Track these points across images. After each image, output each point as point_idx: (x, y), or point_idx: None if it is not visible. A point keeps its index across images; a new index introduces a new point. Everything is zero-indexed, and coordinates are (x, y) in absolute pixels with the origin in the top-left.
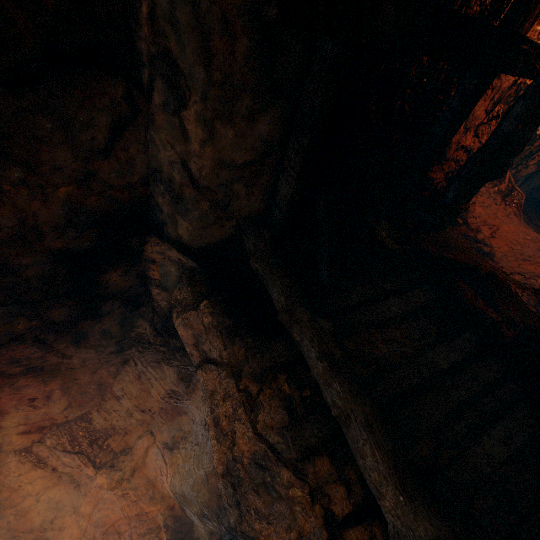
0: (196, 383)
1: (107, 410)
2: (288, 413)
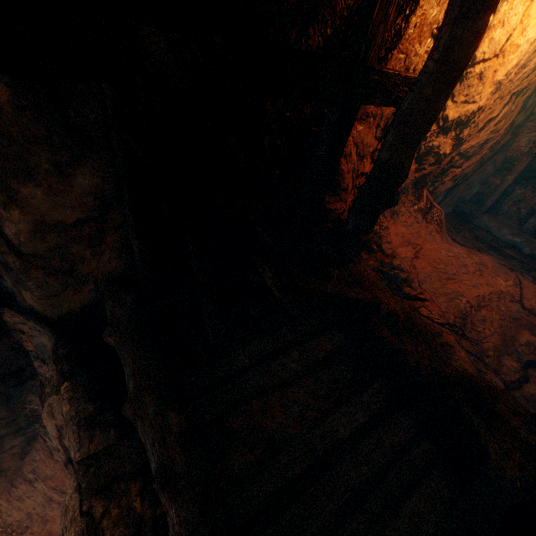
0: None
1: (19, 498)
2: None
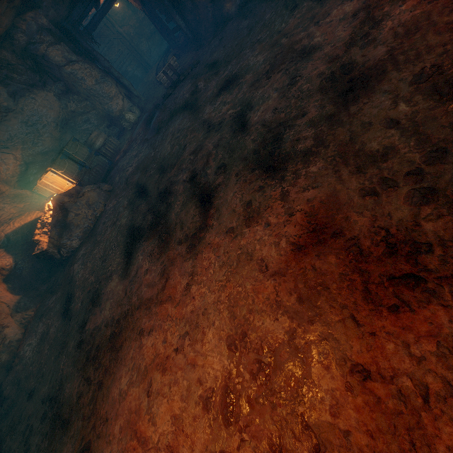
0: (18, 99)
1: None
2: (100, 70)
